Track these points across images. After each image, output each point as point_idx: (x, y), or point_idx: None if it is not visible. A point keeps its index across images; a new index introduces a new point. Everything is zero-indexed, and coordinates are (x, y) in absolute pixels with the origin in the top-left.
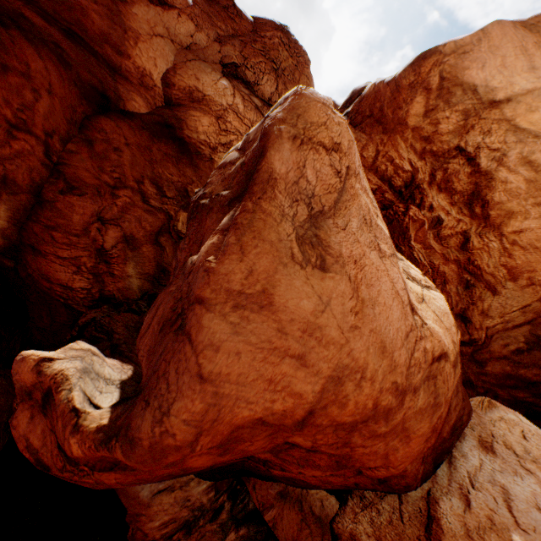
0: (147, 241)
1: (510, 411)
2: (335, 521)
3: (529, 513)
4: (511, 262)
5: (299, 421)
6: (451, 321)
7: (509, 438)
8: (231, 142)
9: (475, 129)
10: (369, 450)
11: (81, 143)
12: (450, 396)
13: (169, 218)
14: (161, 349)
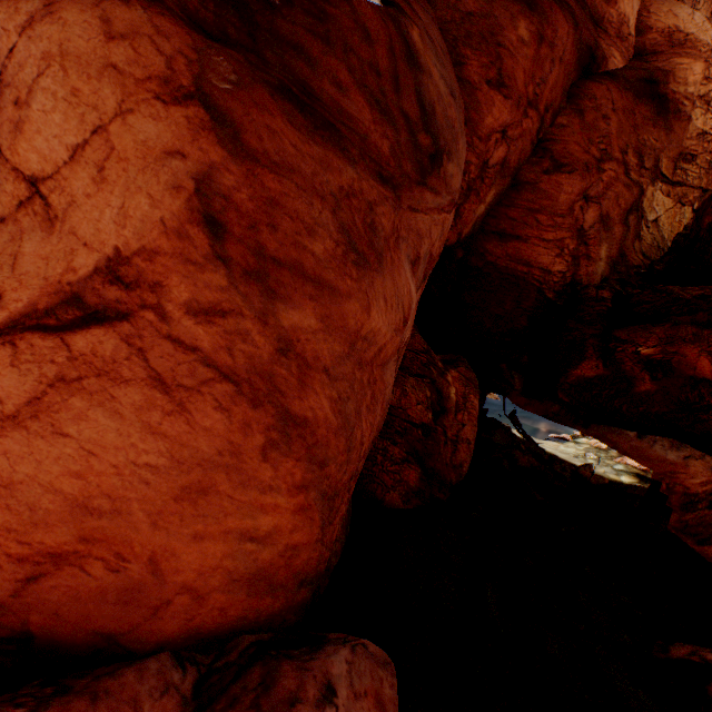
0: (619, 220)
1: None
2: None
3: None
4: None
5: None
6: None
7: None
8: (707, 93)
9: None
10: None
11: (571, 115)
12: None
13: (640, 194)
14: None
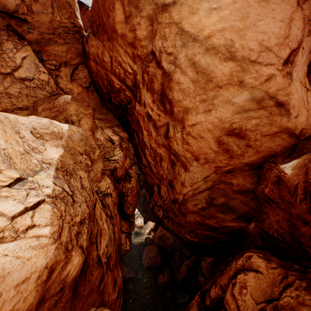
0: None
1: None
2: None
3: None
4: (192, 147)
5: None
6: (14, 282)
7: None
8: None
9: (158, 34)
10: None
11: None
12: None
13: None
14: None
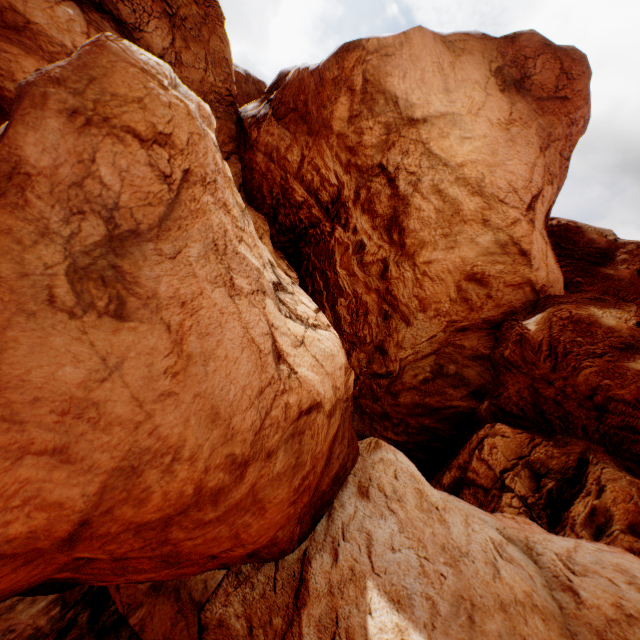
0: None
1: (392, 450)
2: (204, 610)
3: (384, 555)
4: (422, 293)
5: (65, 539)
6: (338, 364)
7: (383, 480)
8: None
9: (396, 147)
10: (204, 540)
11: None
12: (328, 447)
13: None
14: None
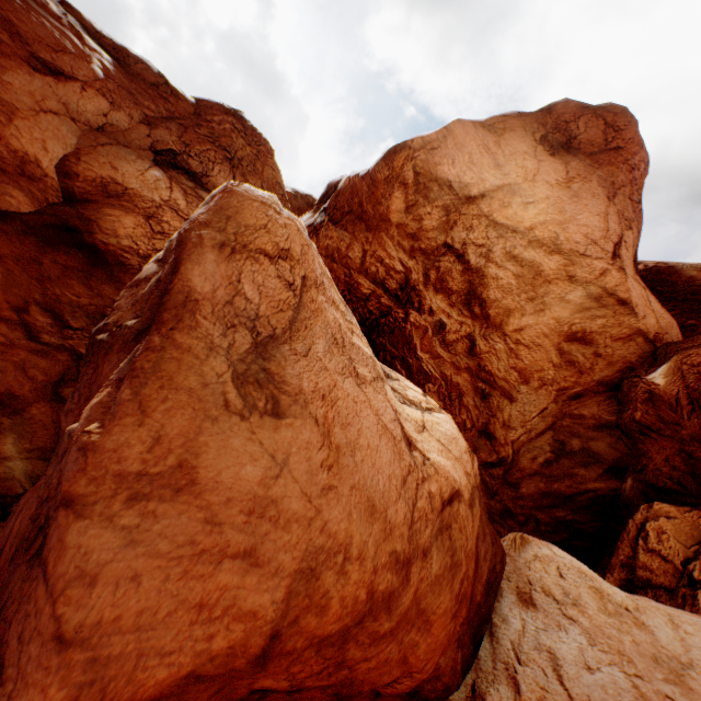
0: (39, 397)
1: (544, 543)
2: None
3: (580, 678)
4: (520, 363)
5: (258, 656)
6: (462, 447)
7: (546, 581)
8: None
9: (458, 225)
10: (377, 662)
11: None
12: (475, 544)
13: (77, 358)
14: (4, 597)
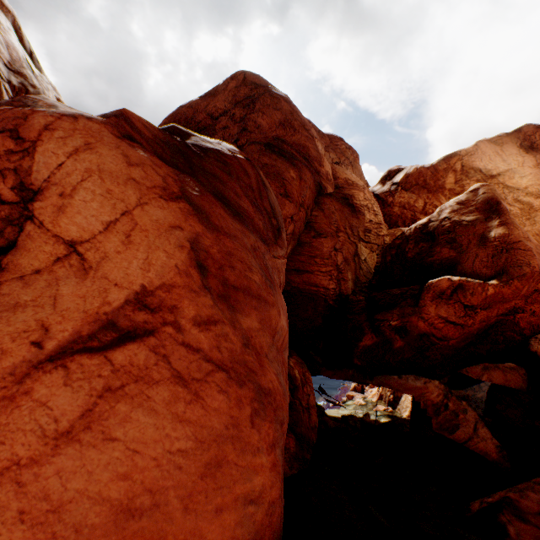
0: (352, 260)
1: None
2: (530, 349)
3: None
4: None
5: None
6: None
7: None
8: (367, 204)
9: None
10: None
11: (319, 211)
12: None
13: (356, 247)
14: (502, 259)
